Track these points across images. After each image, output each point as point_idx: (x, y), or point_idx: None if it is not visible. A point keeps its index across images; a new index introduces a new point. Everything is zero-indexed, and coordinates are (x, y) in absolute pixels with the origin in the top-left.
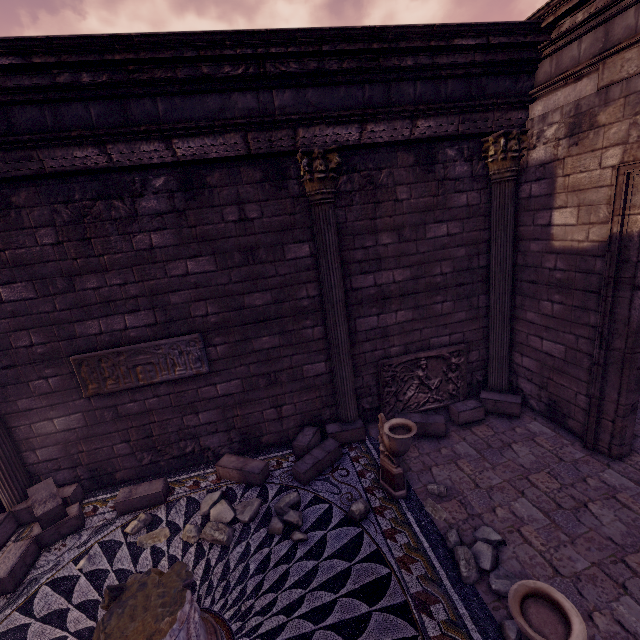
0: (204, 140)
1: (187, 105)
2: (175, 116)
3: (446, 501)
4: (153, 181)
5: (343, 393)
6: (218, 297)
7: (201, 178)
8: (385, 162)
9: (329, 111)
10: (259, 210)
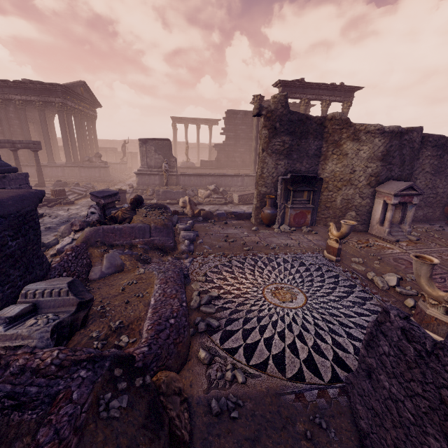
0: None
1: None
2: None
3: None
4: None
5: None
6: None
7: None
8: None
9: None
10: None
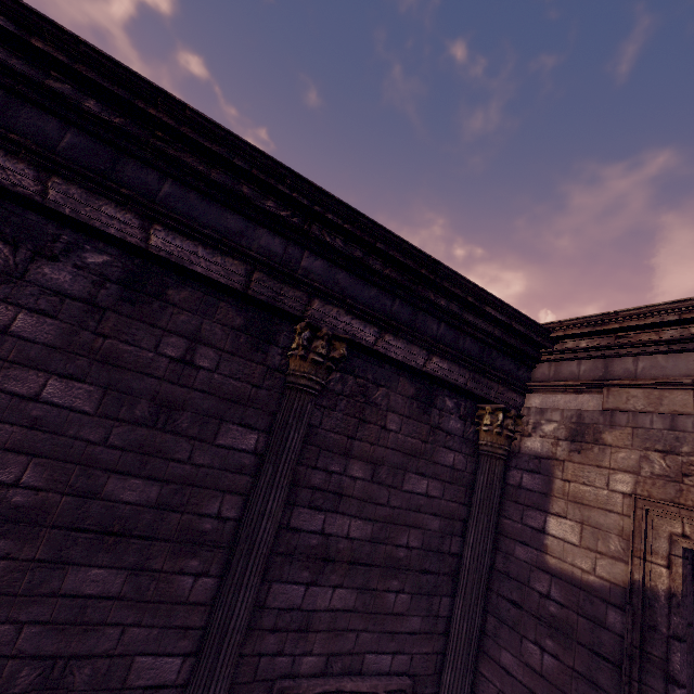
0: (197, 247)
1: (201, 206)
2: (178, 206)
3: None
4: (88, 253)
5: None
6: (62, 459)
7: (161, 285)
8: (386, 380)
9: (354, 301)
10: (216, 360)
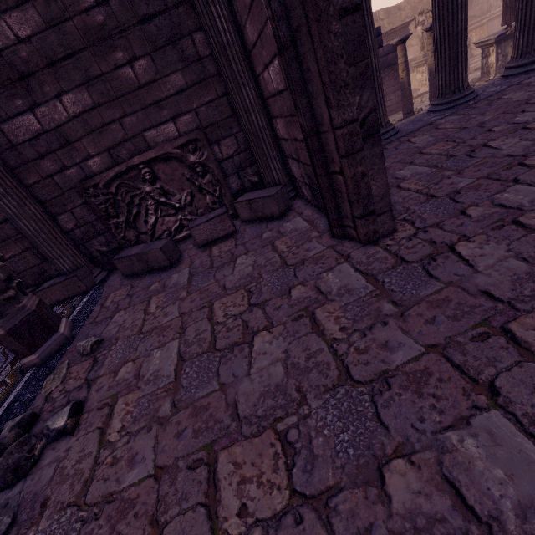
0: None
1: None
2: None
3: (82, 362)
4: None
5: (30, 238)
6: None
7: None
8: None
9: None
10: None
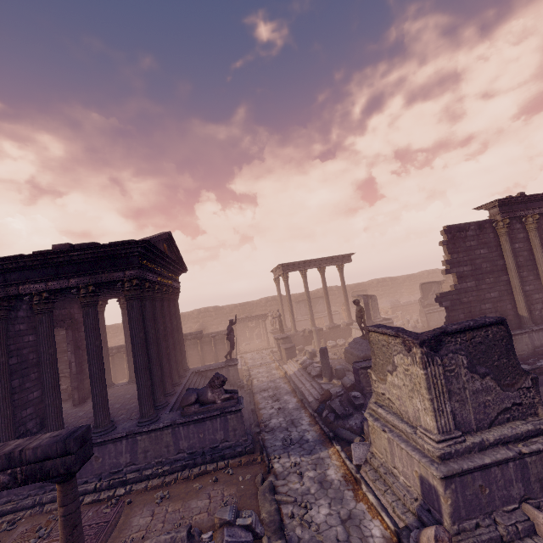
0: None
1: None
2: None
3: None
4: None
5: None
6: None
7: None
8: None
9: None
10: None
